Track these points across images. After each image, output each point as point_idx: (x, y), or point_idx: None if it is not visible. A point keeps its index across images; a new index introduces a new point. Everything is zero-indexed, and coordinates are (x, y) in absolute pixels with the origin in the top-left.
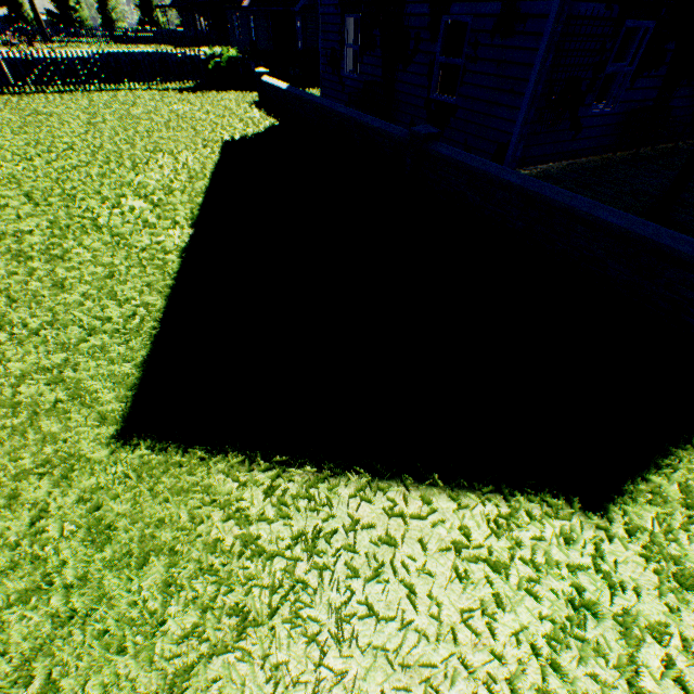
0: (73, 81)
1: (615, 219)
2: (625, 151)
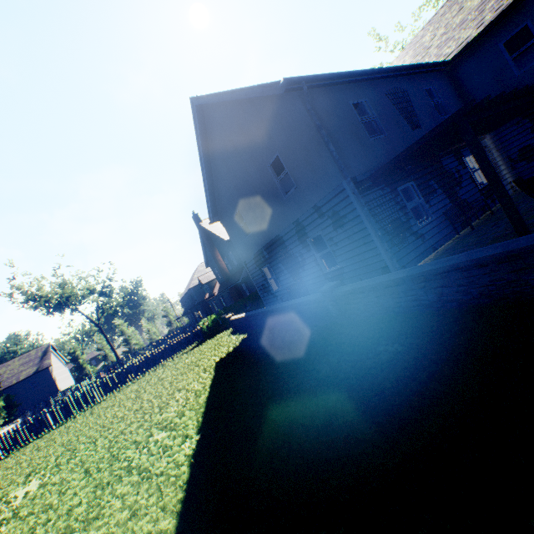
0: (130, 378)
1: (491, 251)
2: (463, 229)
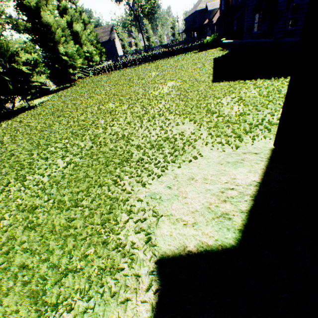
0: (166, 57)
1: None
2: None
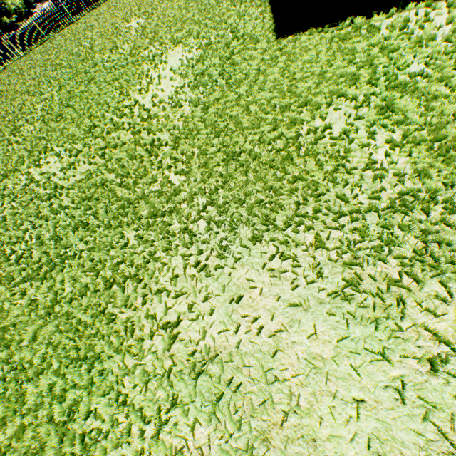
0: None
1: None
2: None
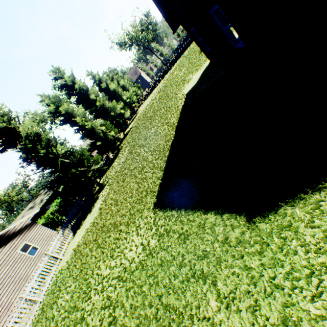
0: (179, 58)
1: None
2: None
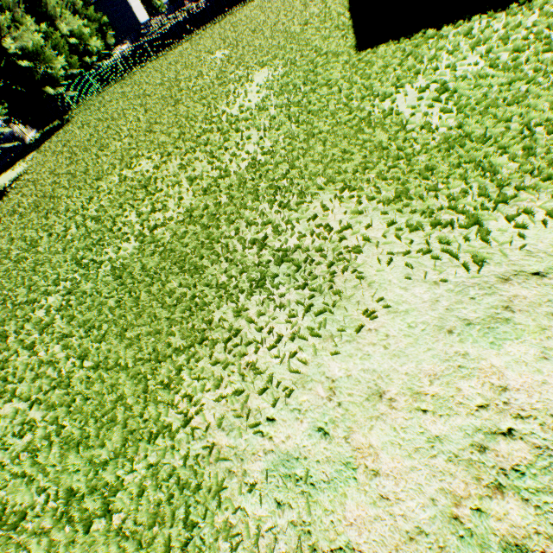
0: (237, 3)
1: None
2: None
